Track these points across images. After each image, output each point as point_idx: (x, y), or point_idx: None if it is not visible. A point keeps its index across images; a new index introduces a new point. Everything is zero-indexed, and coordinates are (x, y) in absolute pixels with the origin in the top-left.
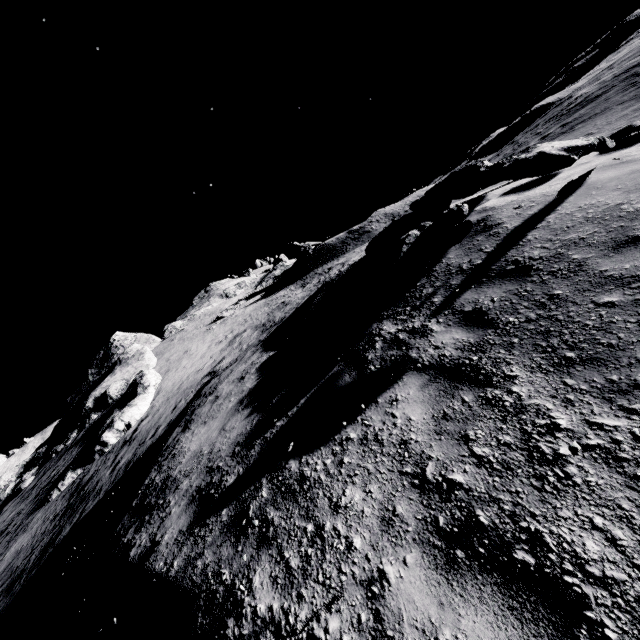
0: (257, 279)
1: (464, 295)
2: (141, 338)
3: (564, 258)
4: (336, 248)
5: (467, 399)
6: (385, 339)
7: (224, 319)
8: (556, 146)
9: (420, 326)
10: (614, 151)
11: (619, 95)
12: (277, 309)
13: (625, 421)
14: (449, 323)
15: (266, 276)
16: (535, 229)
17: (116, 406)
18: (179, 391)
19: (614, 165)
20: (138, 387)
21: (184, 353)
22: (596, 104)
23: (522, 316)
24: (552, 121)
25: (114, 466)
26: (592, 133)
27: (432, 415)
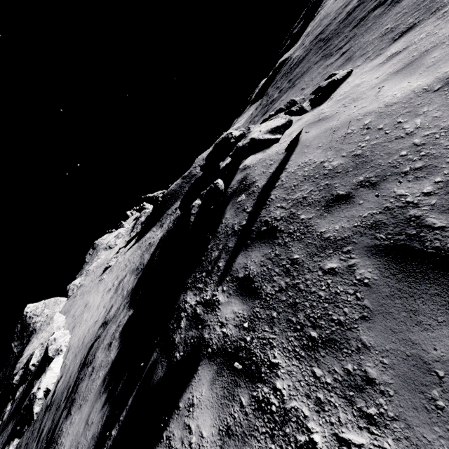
0: (129, 228)
1: (237, 259)
2: (49, 303)
3: (296, 218)
4: (177, 192)
5: (244, 402)
6: (188, 315)
7: (111, 268)
8: (262, 130)
9: (211, 296)
10: (315, 107)
11: (314, 57)
12: (146, 251)
13: (367, 436)
14: (230, 292)
15: (135, 224)
16: (275, 188)
17: (36, 373)
18: (83, 346)
19: (315, 123)
20: (51, 351)
21: (84, 307)
22: (303, 64)
23: (276, 284)
24: (283, 78)
25: (39, 437)
26: (304, 88)
27: (218, 429)
